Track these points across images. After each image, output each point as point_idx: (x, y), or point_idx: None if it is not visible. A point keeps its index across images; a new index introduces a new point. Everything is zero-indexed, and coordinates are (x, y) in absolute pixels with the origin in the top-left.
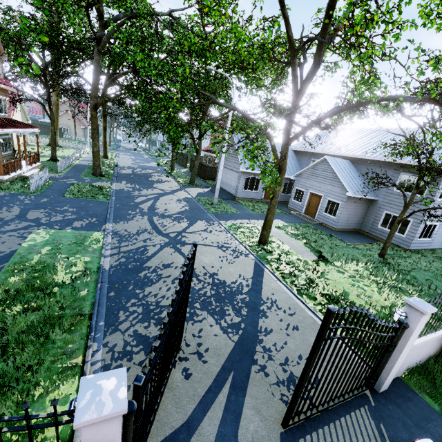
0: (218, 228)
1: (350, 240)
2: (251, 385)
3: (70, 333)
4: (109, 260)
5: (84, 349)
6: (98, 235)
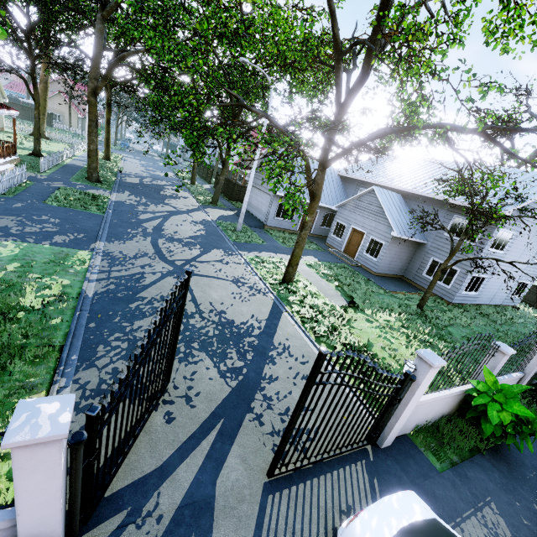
0: (237, 259)
1: (389, 287)
2: (241, 433)
3: (34, 365)
4: (94, 286)
5: (49, 384)
6: (84, 254)
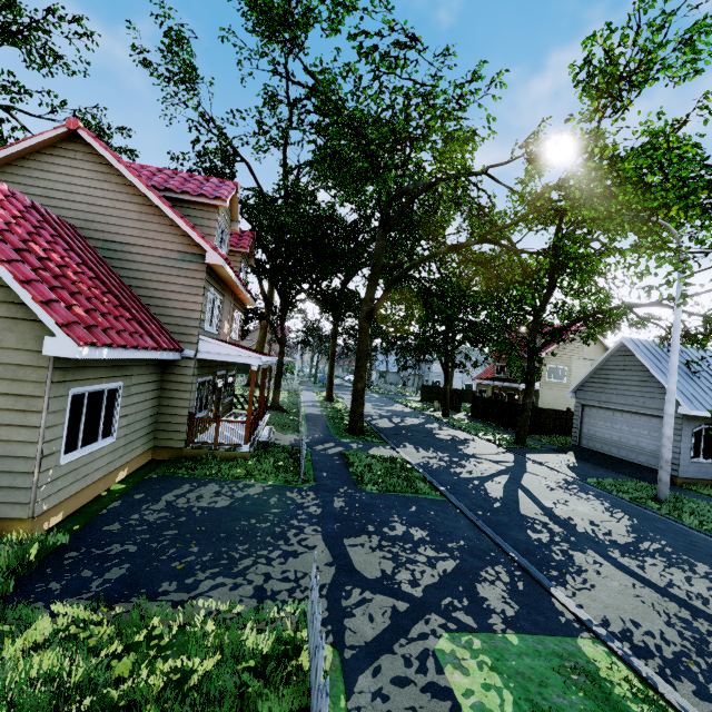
0: None
1: None
2: None
3: None
4: None
5: None
6: (604, 659)
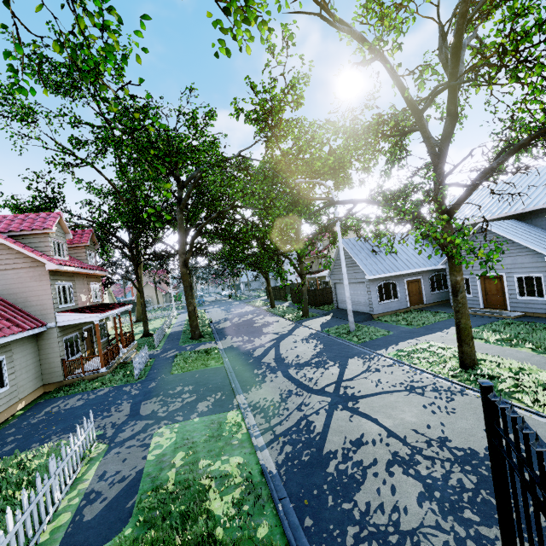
0: (383, 361)
1: None
2: None
3: None
4: (269, 454)
5: None
6: (234, 416)
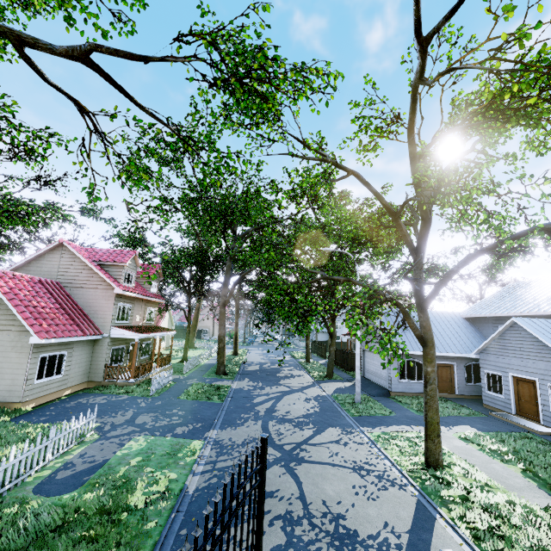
0: (358, 438)
1: None
2: None
3: None
4: (197, 480)
5: None
6: (197, 444)
